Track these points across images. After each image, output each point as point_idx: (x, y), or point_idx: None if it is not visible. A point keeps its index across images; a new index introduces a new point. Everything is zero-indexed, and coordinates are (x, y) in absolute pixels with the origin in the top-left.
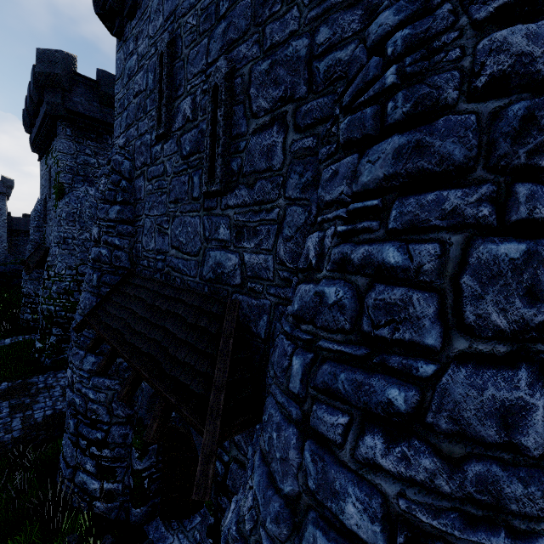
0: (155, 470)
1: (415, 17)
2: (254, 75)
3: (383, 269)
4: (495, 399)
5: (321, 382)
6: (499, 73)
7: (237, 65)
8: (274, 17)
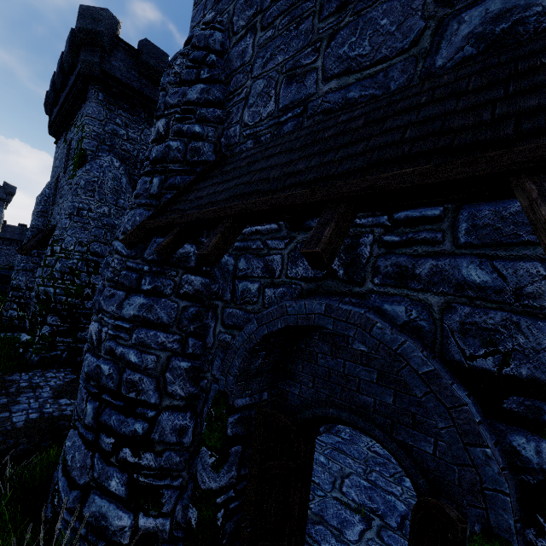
0: (234, 494)
1: None
2: None
3: None
4: None
5: None
6: None
7: None
8: None
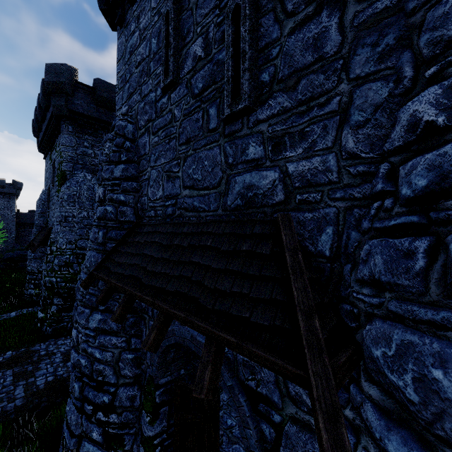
0: (167, 436)
1: None
2: None
3: None
4: None
5: None
6: None
7: None
8: None
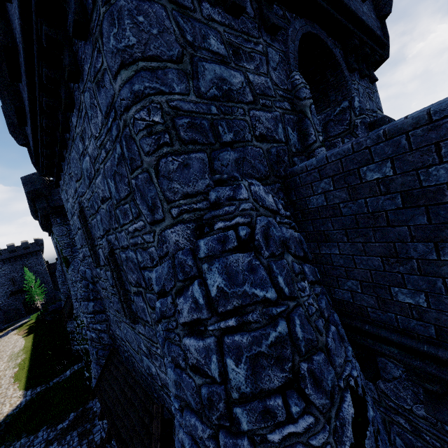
0: None
1: (162, 292)
2: (122, 258)
3: None
4: None
5: None
6: (194, 364)
7: (113, 246)
8: (118, 230)
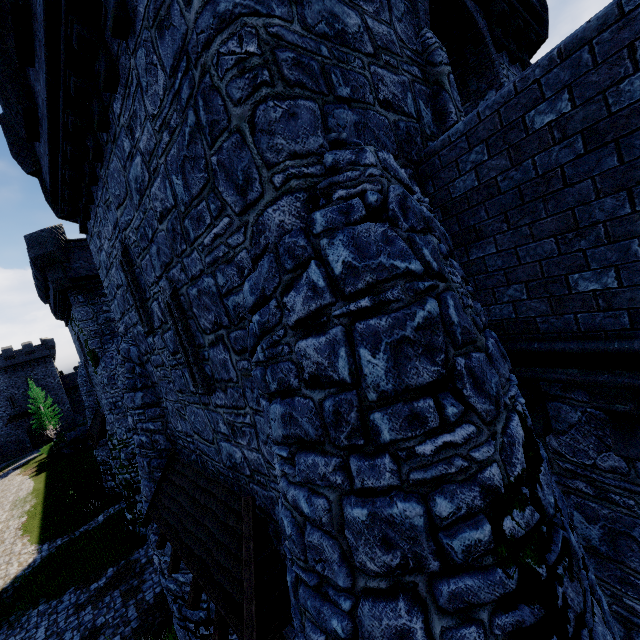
0: None
1: (261, 301)
2: (191, 297)
3: (304, 515)
4: (391, 626)
5: (302, 604)
6: (312, 373)
7: (177, 285)
8: (185, 254)
